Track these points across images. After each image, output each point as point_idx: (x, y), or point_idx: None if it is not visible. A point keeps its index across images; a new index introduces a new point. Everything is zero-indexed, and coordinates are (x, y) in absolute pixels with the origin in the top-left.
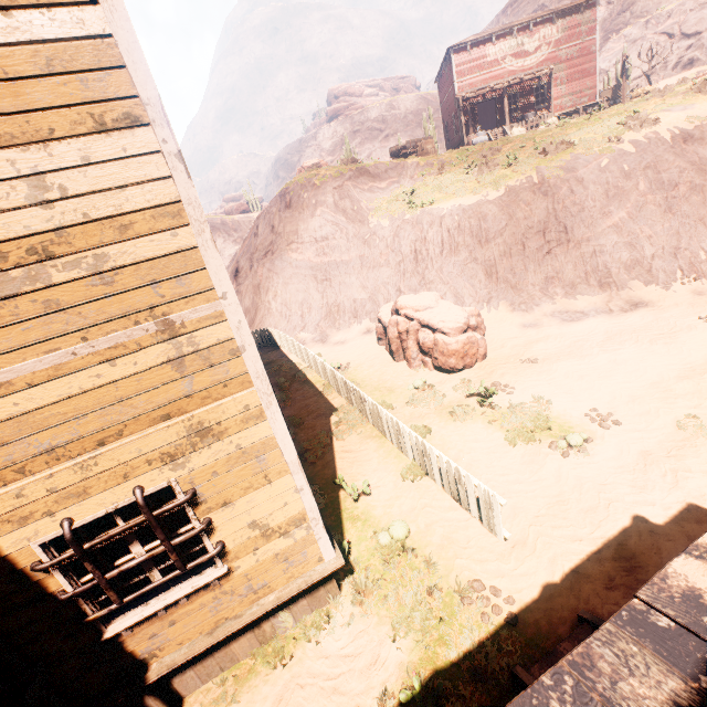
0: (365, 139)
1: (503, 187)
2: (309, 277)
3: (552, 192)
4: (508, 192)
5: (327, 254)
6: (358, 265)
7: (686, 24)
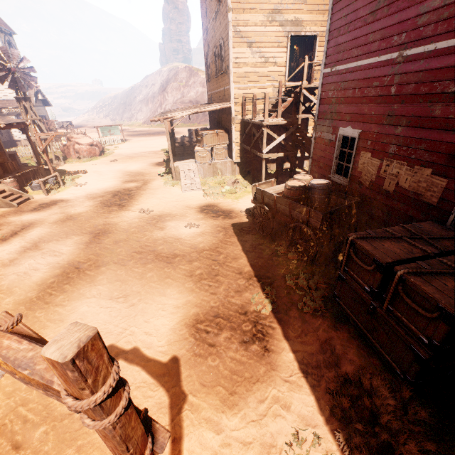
0: None
1: None
2: None
3: None
4: None
5: None
6: None
7: None
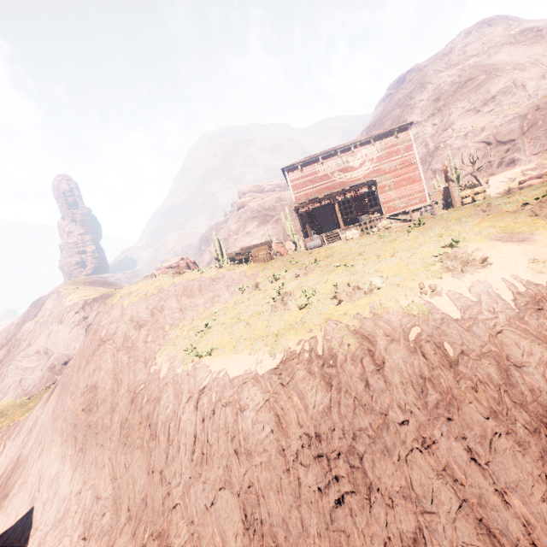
0: (260, 222)
1: (281, 349)
2: (71, 439)
3: (339, 380)
4: (283, 364)
5: (92, 410)
6: (116, 436)
7: (499, 135)
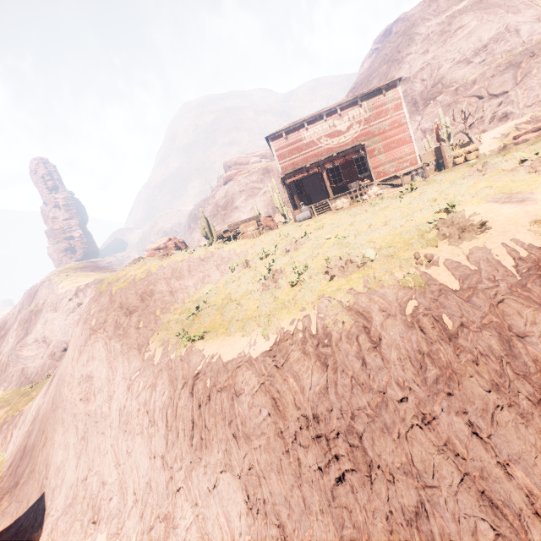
0: (248, 196)
1: (274, 330)
2: (72, 429)
3: (334, 359)
4: (277, 345)
5: (90, 399)
6: (116, 423)
7: (491, 87)
